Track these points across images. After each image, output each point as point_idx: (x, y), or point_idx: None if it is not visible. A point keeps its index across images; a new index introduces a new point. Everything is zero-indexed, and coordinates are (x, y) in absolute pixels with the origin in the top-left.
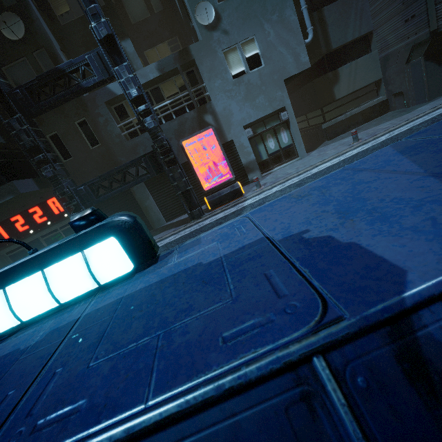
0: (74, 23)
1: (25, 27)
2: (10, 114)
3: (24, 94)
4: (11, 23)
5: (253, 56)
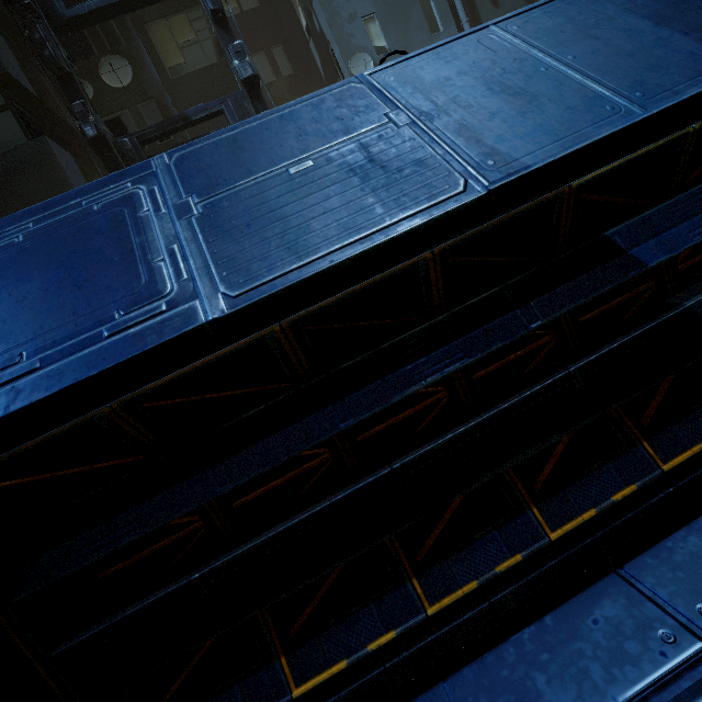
0: (189, 76)
1: (133, 73)
2: (109, 171)
3: (134, 145)
4: (115, 68)
5: None
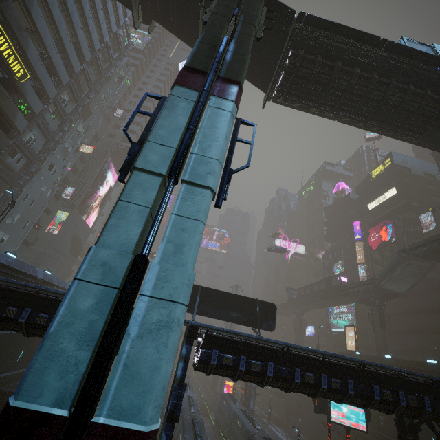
0: None
1: None
2: None
3: None
4: None
5: (4, 239)
